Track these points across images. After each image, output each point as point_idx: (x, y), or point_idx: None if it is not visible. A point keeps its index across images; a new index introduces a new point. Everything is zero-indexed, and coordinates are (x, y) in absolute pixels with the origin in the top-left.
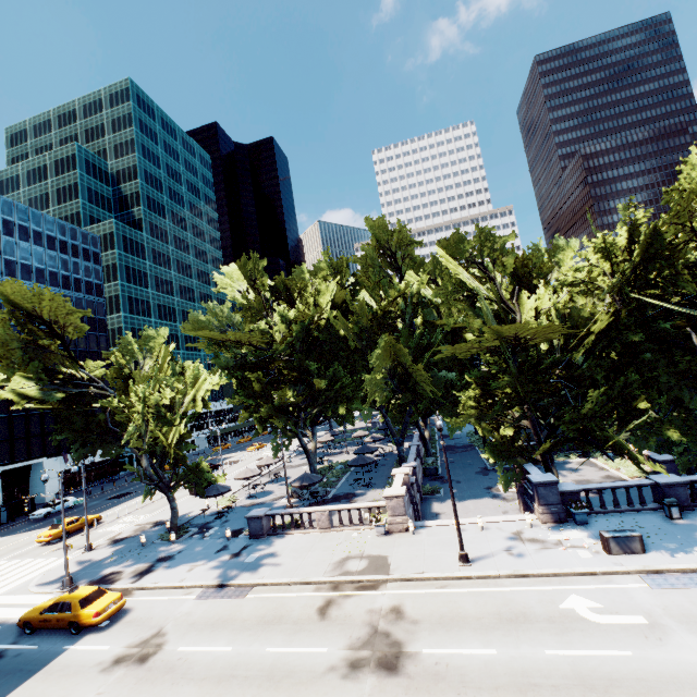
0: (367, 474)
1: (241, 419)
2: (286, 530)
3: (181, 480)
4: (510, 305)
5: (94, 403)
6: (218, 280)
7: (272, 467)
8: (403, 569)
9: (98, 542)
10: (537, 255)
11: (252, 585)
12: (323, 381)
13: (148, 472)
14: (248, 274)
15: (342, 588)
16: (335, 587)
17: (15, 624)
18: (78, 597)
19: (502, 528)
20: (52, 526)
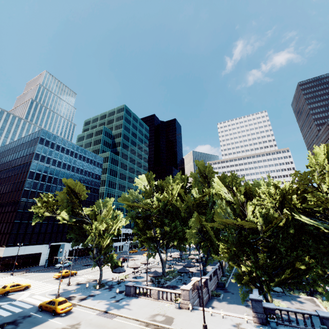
0: (188, 278)
1: (134, 240)
2: (140, 295)
3: (105, 262)
4: (243, 207)
5: (84, 224)
6: (136, 180)
7: (149, 265)
8: (177, 325)
9: (72, 283)
10: (253, 187)
11: (117, 315)
12: (169, 228)
13: (95, 256)
14: (148, 179)
15: (149, 326)
16: (147, 325)
17: (37, 306)
18: (58, 300)
19: (233, 320)
20: (60, 272)
